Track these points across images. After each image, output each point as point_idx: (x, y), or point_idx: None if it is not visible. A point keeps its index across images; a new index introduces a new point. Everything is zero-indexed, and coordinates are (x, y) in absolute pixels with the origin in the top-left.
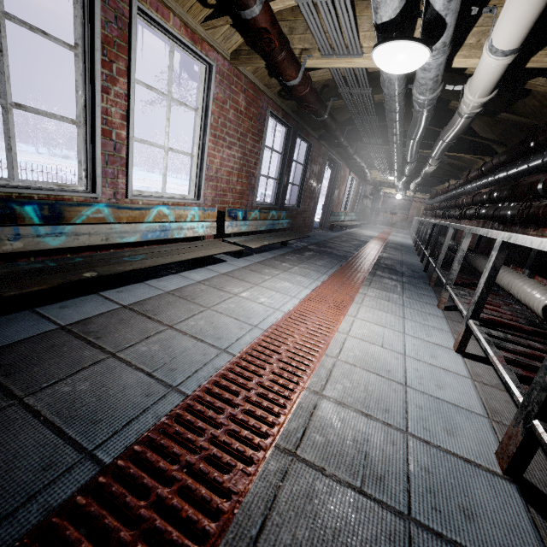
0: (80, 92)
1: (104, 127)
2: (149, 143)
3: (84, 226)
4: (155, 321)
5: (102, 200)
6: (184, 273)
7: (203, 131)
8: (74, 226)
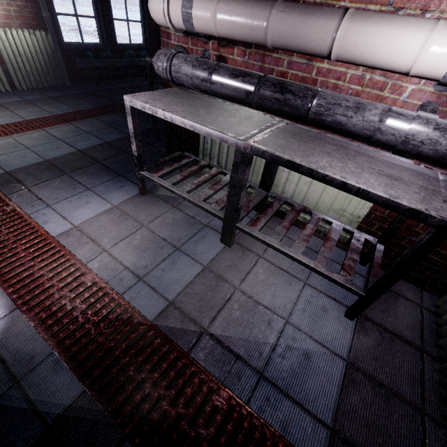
0: (93, 5)
1: (103, 17)
2: (120, 20)
3: (104, 59)
4: (129, 91)
5: (108, 49)
6: (143, 82)
7: (143, 7)
8: (102, 59)
